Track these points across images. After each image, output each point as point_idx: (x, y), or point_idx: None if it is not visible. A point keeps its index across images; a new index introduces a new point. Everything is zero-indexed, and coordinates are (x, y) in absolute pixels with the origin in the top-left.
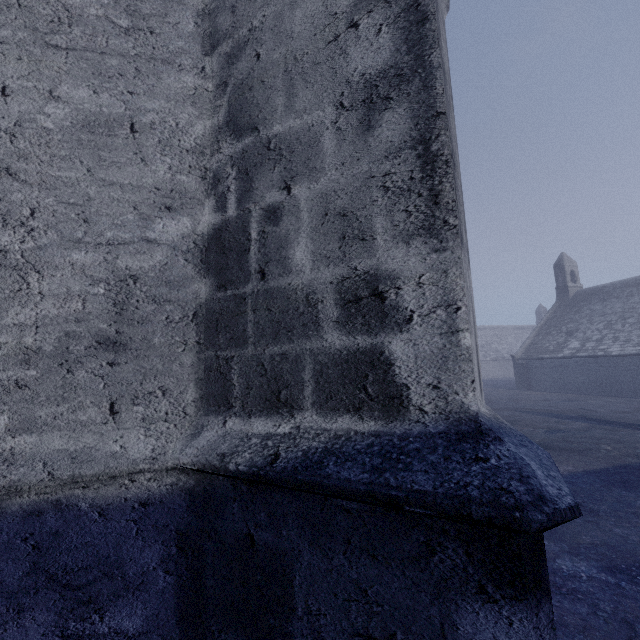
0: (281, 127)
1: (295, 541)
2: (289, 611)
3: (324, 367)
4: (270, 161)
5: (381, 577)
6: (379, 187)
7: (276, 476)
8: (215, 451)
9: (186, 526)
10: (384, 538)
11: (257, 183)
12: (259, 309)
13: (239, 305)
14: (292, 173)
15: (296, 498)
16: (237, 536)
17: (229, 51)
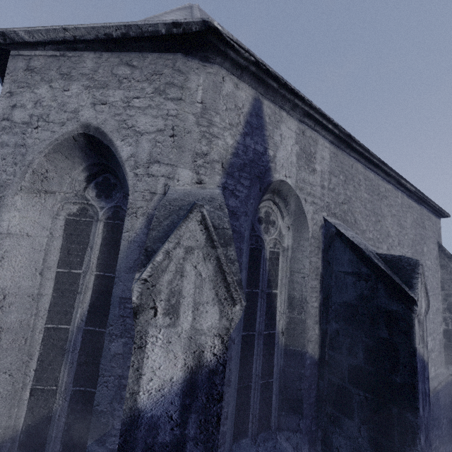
0: None
1: None
2: None
3: None
4: None
5: None
6: None
7: None
8: None
9: None
10: None
11: None
12: None
13: None
14: None
15: None
16: None
17: (447, 293)
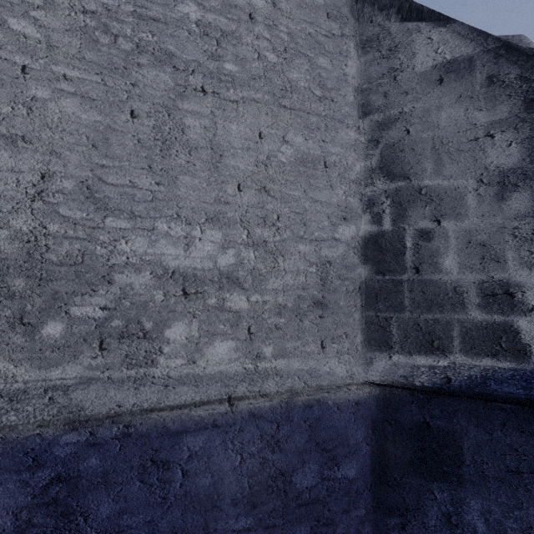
0: (431, 182)
1: (463, 425)
2: (459, 462)
3: (469, 330)
4: (422, 201)
5: (527, 442)
6: (510, 234)
7: (457, 389)
8: (396, 374)
9: (375, 417)
10: (529, 422)
11: (410, 213)
12: (414, 291)
13: (396, 286)
14: (441, 213)
15: (464, 402)
16: (415, 423)
17: (380, 121)
